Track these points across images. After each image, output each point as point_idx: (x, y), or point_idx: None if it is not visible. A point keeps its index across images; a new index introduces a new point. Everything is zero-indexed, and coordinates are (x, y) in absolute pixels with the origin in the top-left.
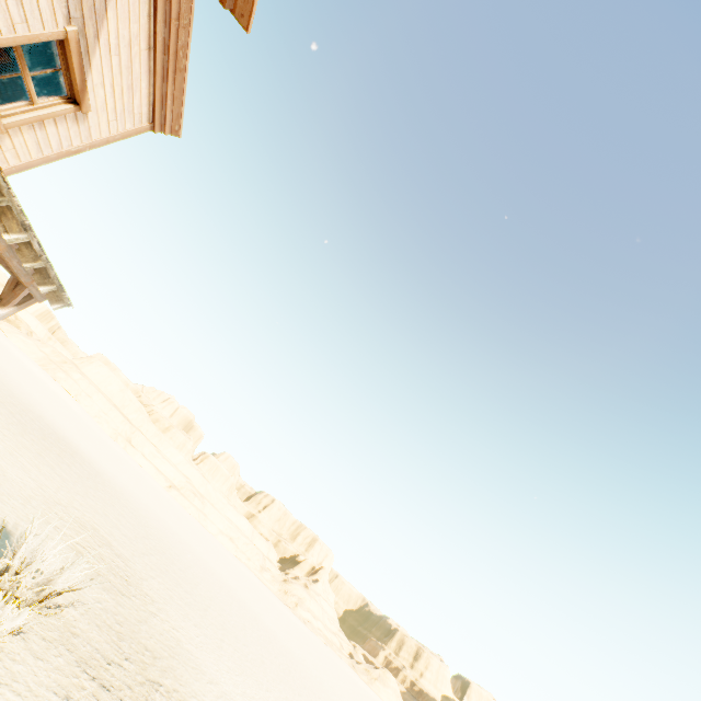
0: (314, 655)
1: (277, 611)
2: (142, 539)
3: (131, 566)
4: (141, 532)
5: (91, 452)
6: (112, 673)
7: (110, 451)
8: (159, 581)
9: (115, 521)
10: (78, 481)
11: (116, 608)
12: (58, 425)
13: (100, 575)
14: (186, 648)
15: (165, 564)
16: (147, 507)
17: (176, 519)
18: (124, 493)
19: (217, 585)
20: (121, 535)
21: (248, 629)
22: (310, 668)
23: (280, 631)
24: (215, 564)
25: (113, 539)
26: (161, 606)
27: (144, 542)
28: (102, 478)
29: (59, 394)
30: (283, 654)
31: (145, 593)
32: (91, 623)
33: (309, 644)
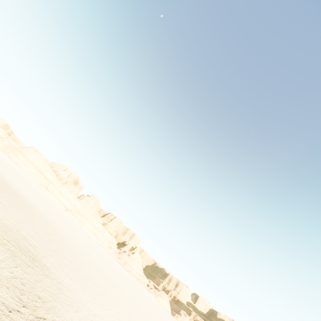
0: (131, 286)
1: (115, 267)
2: (47, 235)
3: (38, 250)
4: (47, 232)
5: (24, 192)
6: (11, 317)
7: (36, 192)
8: (53, 257)
9: (32, 226)
10: (13, 206)
11: (23, 275)
12: (7, 178)
13: (15, 256)
14: (64, 293)
15: (59, 247)
16: (52, 219)
17: (68, 225)
18: (40, 212)
19: (86, 256)
20: (34, 233)
21: (100, 277)
22: (129, 293)
23: (116, 276)
24: (86, 246)
25: (29, 236)
26: (52, 270)
27: (47, 237)
28: (28, 204)
29: (11, 164)
30: (116, 288)
31: (43, 264)
32: (2, 286)
33: (129, 281)
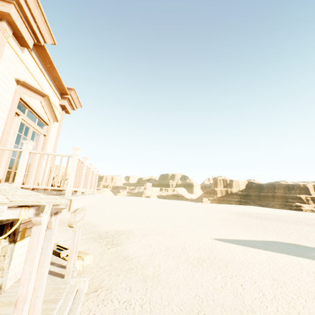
0: None
1: None
2: None
3: None
4: None
5: None
6: None
7: None
8: None
9: None
10: None
11: None
12: None
13: None
14: None
15: None
16: None
17: None
18: None
19: None
20: None
21: None
22: None
23: None
24: None
25: None
26: None
27: None
28: None
29: None
30: None
31: None
32: None
33: None
